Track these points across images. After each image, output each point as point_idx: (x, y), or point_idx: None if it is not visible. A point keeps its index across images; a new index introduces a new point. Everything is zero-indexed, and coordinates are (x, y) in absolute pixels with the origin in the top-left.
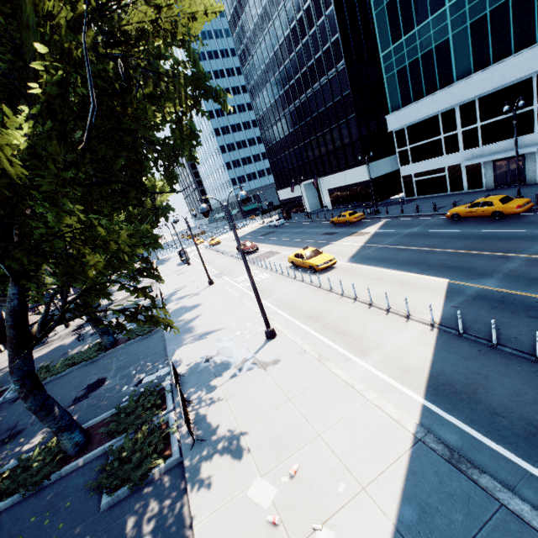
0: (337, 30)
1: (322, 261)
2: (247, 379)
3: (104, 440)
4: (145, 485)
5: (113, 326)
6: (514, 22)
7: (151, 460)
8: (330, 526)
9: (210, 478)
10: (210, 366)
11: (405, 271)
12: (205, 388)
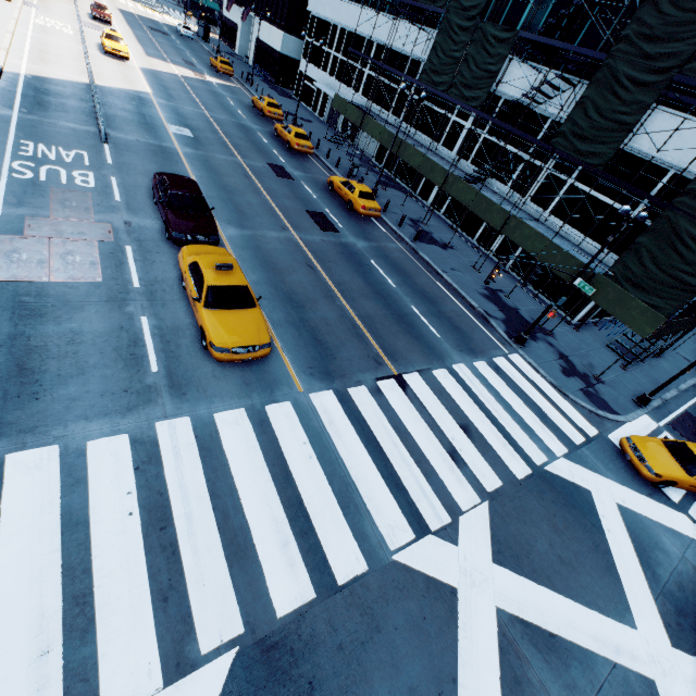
0: None
1: (112, 46)
2: None
3: None
4: None
5: None
6: None
7: None
8: None
9: None
10: None
11: (149, 84)
12: None
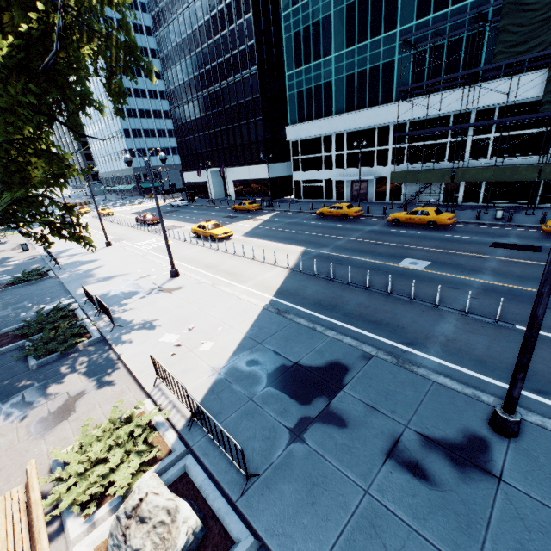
0: (253, 37)
1: (221, 232)
2: (155, 298)
3: (15, 342)
4: (72, 353)
5: (40, 237)
6: (369, 86)
7: (76, 339)
8: (212, 341)
9: (130, 340)
10: (119, 294)
11: (281, 243)
12: (117, 305)
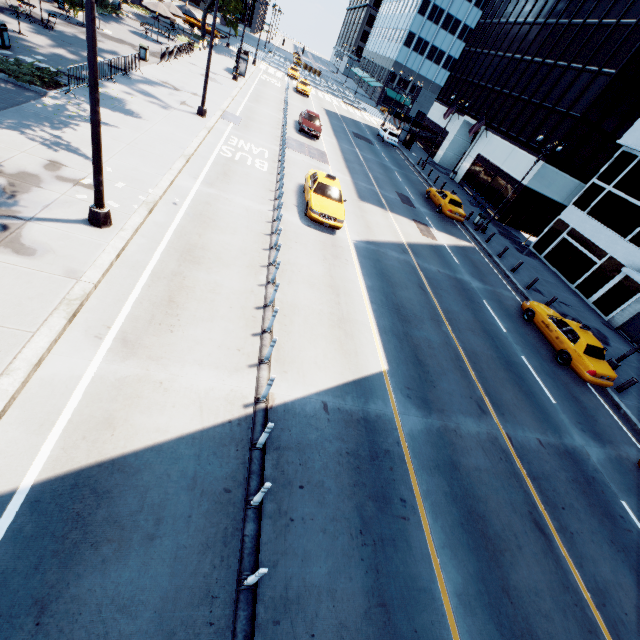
0: None
1: (322, 210)
2: None
3: None
4: None
5: None
6: None
7: None
8: None
9: None
10: None
11: (376, 312)
12: None
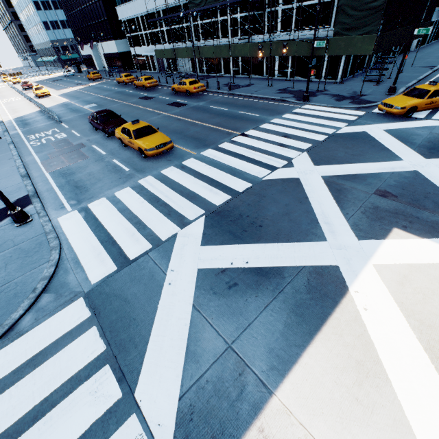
0: None
1: (40, 92)
2: None
3: None
4: None
5: None
6: None
7: None
8: None
9: None
10: None
11: (65, 98)
12: None
